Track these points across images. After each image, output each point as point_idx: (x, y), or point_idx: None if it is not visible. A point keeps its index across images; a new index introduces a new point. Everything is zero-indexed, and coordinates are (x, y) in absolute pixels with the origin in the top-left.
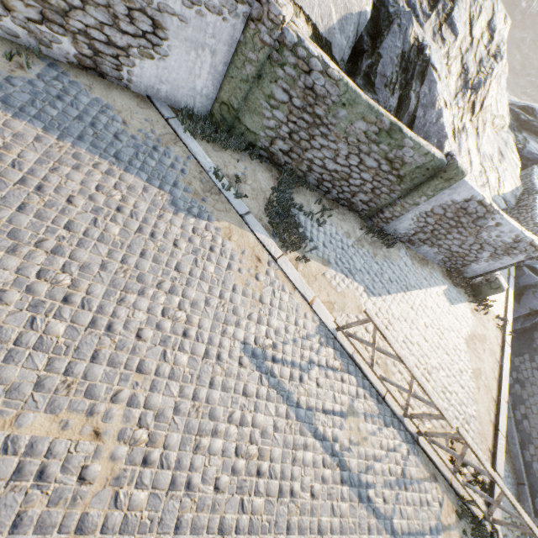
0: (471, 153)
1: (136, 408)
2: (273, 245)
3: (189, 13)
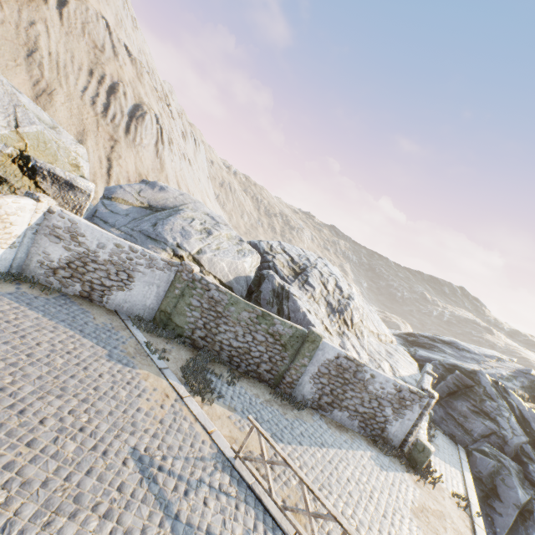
0: (356, 347)
1: (9, 472)
2: (183, 388)
3: (148, 271)
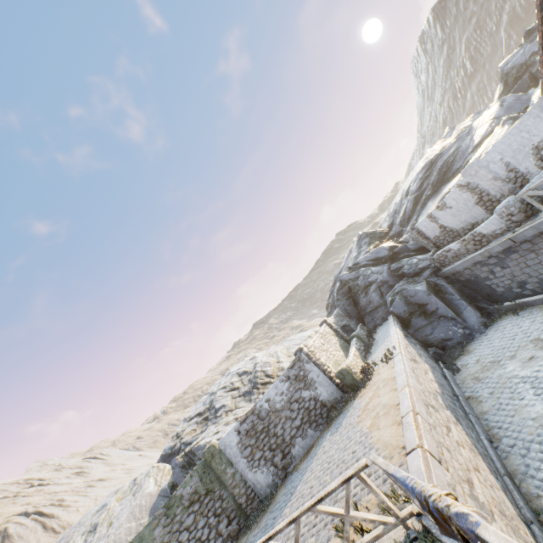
0: None
1: None
2: None
3: None
